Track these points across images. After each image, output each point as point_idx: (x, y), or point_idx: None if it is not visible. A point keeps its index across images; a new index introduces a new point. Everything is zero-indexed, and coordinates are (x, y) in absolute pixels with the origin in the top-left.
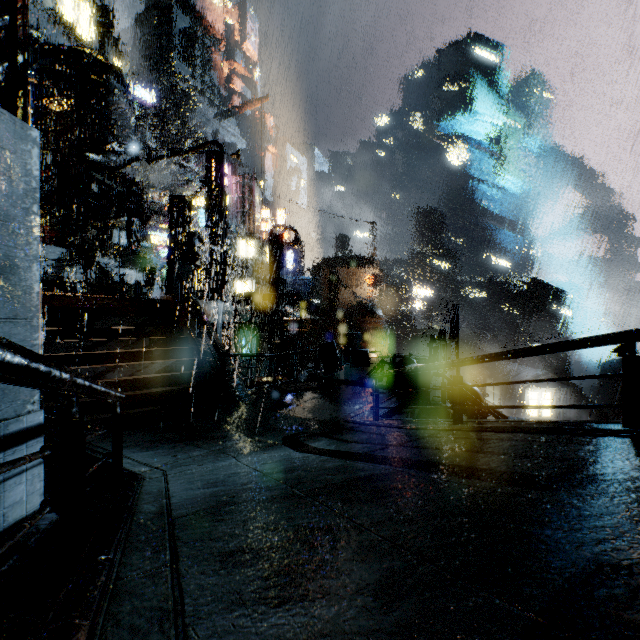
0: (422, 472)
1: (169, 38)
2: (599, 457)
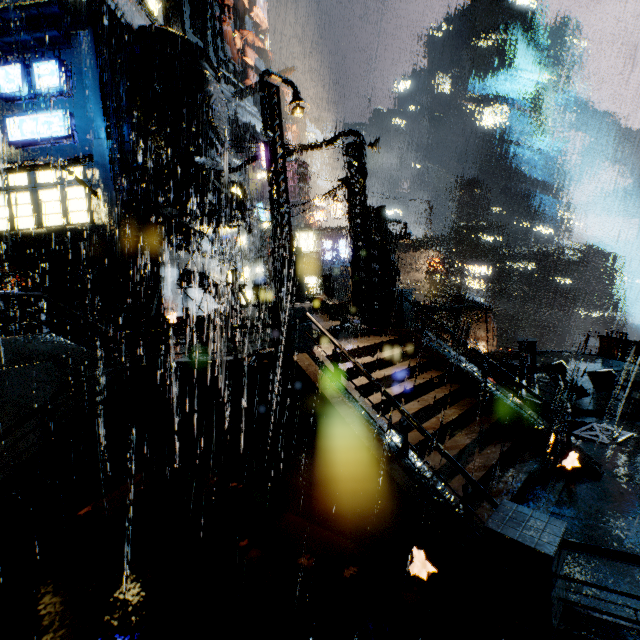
0: None
1: (180, 8)
2: None
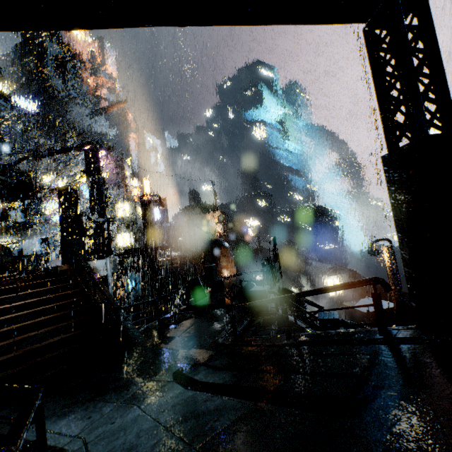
0: (274, 406)
1: (44, 62)
2: (370, 370)
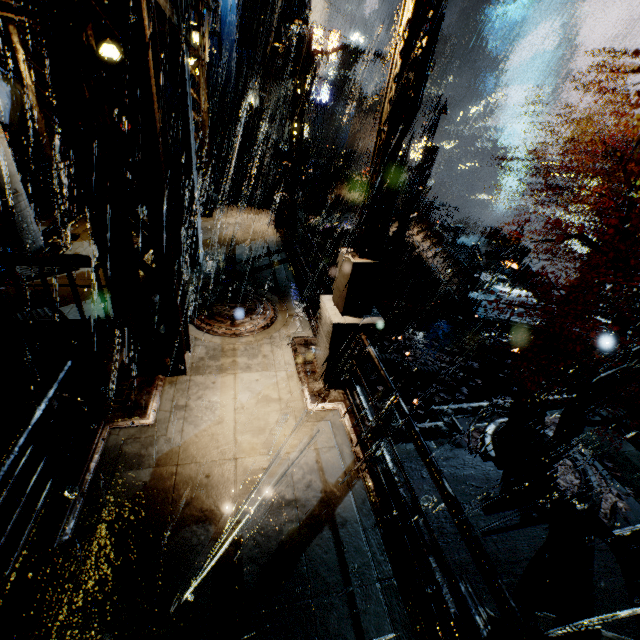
0: None
1: None
2: None
